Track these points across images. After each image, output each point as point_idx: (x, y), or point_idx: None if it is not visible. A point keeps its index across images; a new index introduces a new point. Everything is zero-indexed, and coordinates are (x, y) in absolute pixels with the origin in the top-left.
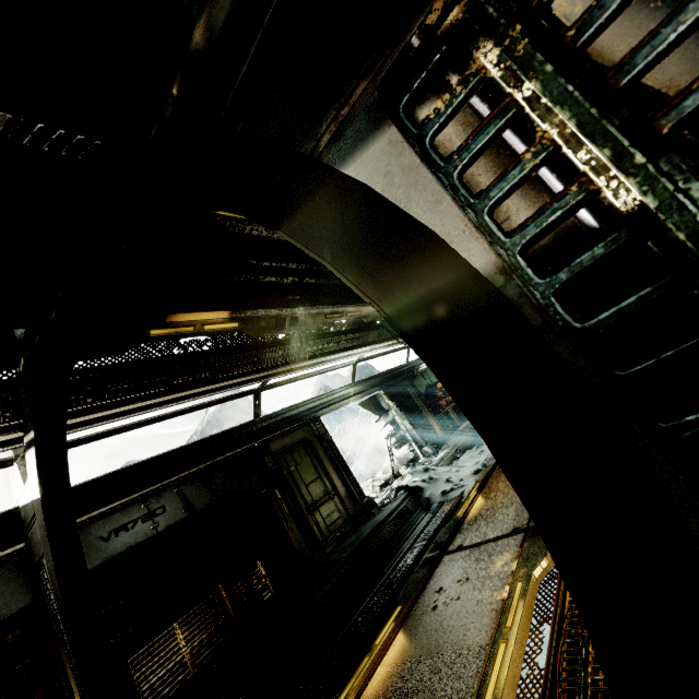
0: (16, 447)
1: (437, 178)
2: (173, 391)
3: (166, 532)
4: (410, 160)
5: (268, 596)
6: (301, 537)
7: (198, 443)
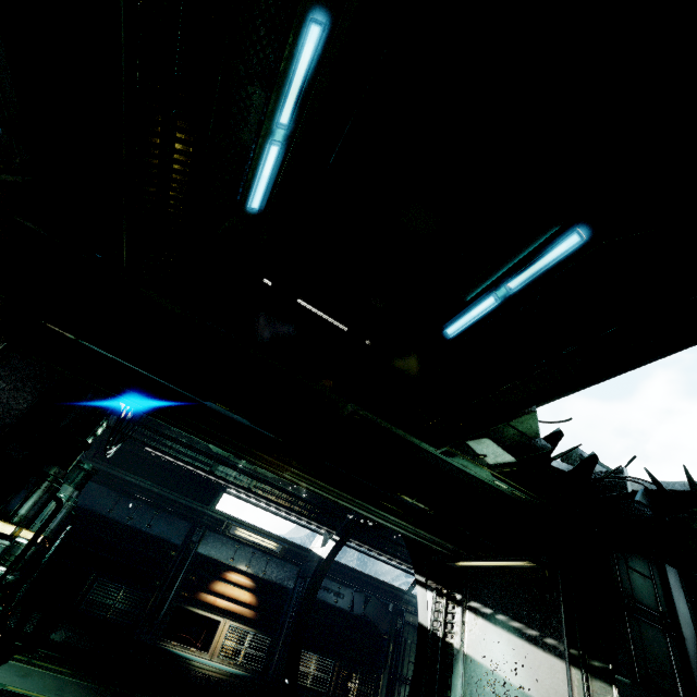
0: (328, 532)
1: (432, 608)
2: (382, 551)
3: (337, 608)
4: (432, 602)
5: (350, 696)
6: (386, 688)
7: (375, 579)
